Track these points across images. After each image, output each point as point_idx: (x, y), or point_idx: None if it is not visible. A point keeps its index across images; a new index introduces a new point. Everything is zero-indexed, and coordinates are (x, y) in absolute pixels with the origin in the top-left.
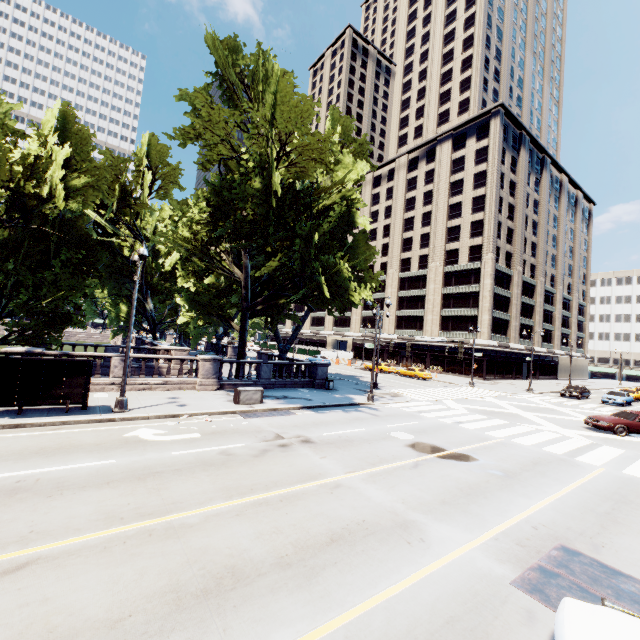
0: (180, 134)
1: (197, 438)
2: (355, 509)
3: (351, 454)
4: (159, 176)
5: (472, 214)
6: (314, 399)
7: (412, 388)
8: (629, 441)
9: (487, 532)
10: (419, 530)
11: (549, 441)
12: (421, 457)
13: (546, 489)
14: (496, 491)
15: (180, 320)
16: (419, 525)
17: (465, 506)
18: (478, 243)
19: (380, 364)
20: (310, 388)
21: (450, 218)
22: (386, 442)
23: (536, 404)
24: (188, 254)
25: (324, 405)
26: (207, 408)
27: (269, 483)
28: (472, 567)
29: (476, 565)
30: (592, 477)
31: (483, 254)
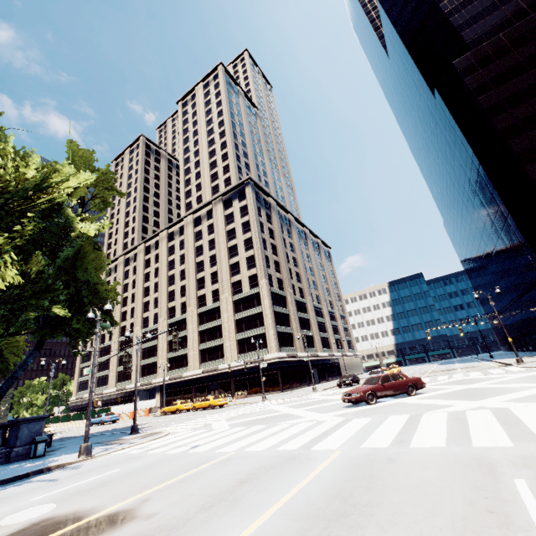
0: None
1: None
2: None
3: None
4: None
5: (246, 252)
6: None
7: (192, 419)
8: (379, 406)
9: None
10: None
11: (296, 434)
12: None
13: None
14: None
15: None
16: None
17: None
18: (254, 273)
19: (176, 403)
20: None
21: (231, 257)
22: None
23: (314, 399)
24: None
25: None
26: None
27: None
28: None
29: None
30: (317, 474)
31: (259, 280)
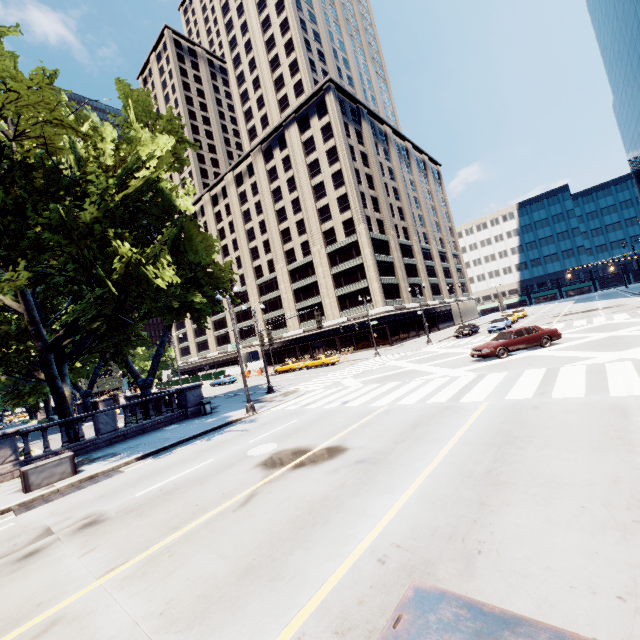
0: None
1: None
2: None
3: (151, 520)
4: None
5: (335, 190)
6: (172, 436)
7: (315, 378)
8: (511, 360)
9: (290, 623)
10: None
11: (437, 389)
12: (266, 478)
13: (418, 463)
14: (348, 499)
15: None
16: None
17: (282, 562)
18: (349, 217)
19: (288, 363)
20: (182, 421)
21: (317, 199)
22: (230, 471)
23: (433, 353)
24: None
25: (179, 441)
26: None
27: None
28: None
29: None
30: (475, 419)
31: (356, 226)
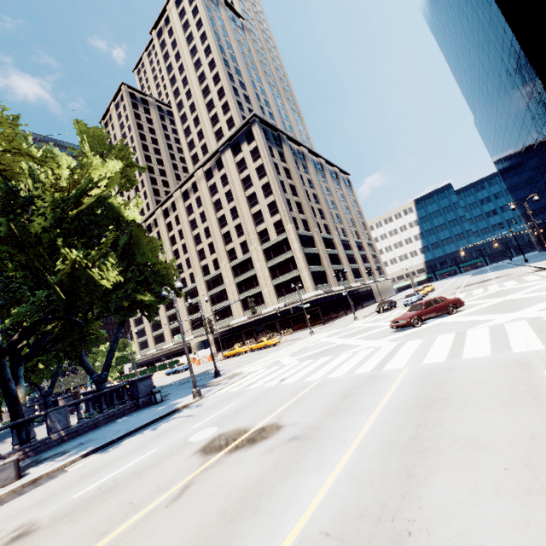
0: None
1: None
2: None
3: (81, 526)
4: None
5: (266, 198)
6: (121, 429)
7: (258, 359)
8: (425, 328)
9: None
10: None
11: (363, 360)
12: (203, 466)
13: (347, 435)
14: (279, 482)
15: None
16: None
17: None
18: (278, 219)
19: (234, 348)
20: (134, 412)
21: (251, 207)
22: (170, 460)
23: (359, 328)
24: None
25: (127, 433)
26: None
27: None
28: None
29: None
30: (397, 386)
31: (285, 226)
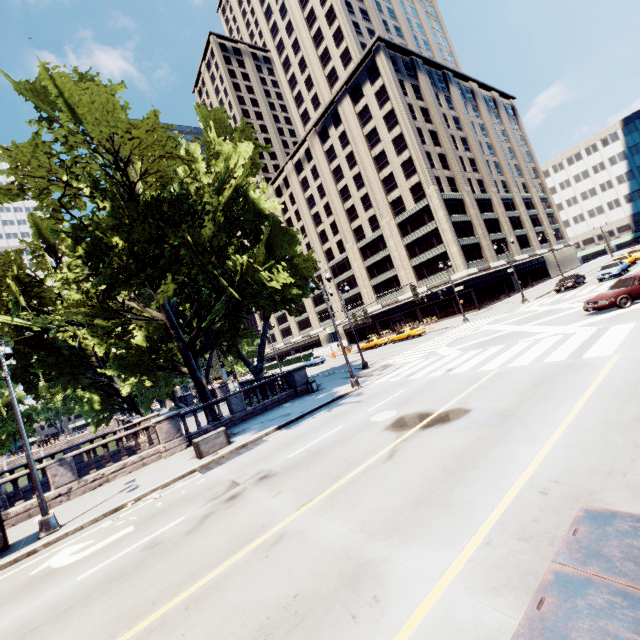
0: (2, 194)
1: (127, 534)
2: (290, 576)
3: (314, 473)
4: (64, 253)
5: (398, 156)
6: (293, 412)
7: (405, 351)
8: (637, 309)
9: (475, 534)
10: (375, 578)
11: (550, 348)
12: (400, 438)
13: (553, 417)
14: (490, 450)
15: (123, 390)
16: (377, 567)
17: (447, 496)
18: (416, 181)
19: (372, 340)
20: (294, 399)
21: (380, 170)
22: (362, 434)
23: (533, 312)
24: (87, 319)
25: (302, 415)
26: (161, 480)
27: (185, 577)
28: (448, 631)
29: (455, 622)
30: (606, 373)
31: (425, 190)
